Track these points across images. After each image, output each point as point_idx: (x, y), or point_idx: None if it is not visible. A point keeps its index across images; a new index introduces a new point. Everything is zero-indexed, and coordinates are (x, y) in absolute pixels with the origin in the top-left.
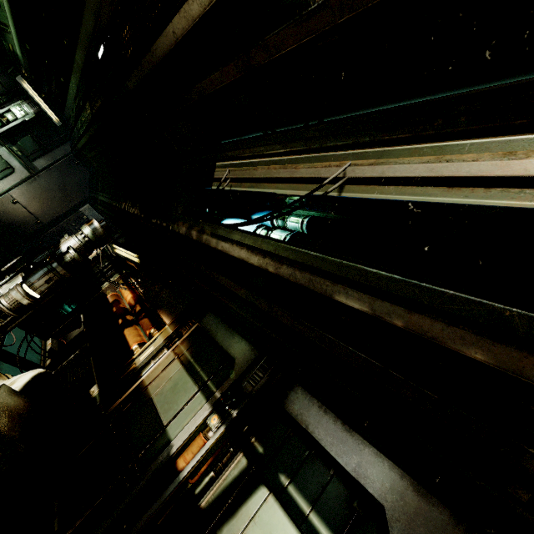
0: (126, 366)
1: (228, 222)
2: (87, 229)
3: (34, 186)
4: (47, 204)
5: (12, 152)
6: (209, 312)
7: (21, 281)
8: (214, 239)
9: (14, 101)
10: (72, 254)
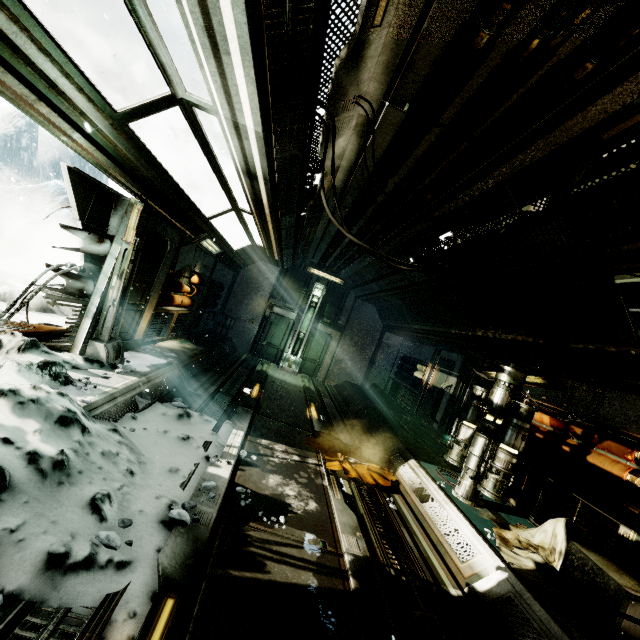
0: None
1: None
2: (505, 377)
3: (347, 340)
4: (361, 349)
5: (325, 323)
6: None
7: (487, 442)
8: None
9: (310, 286)
10: (525, 408)
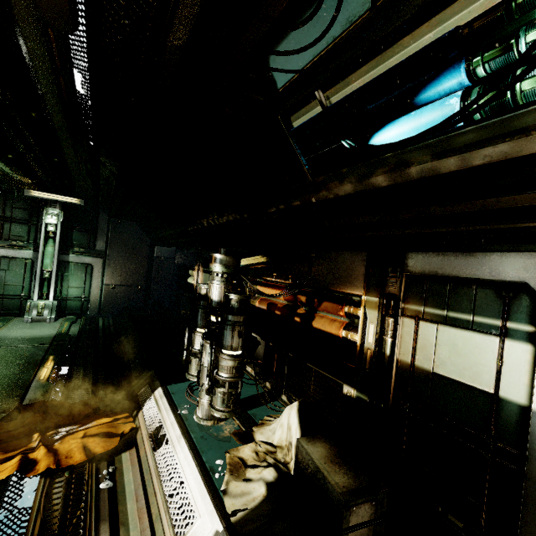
0: (360, 356)
1: (381, 137)
2: (217, 267)
3: (113, 265)
4: (133, 271)
5: (78, 253)
6: (407, 255)
7: (213, 348)
8: (450, 158)
9: (41, 214)
10: (235, 298)
